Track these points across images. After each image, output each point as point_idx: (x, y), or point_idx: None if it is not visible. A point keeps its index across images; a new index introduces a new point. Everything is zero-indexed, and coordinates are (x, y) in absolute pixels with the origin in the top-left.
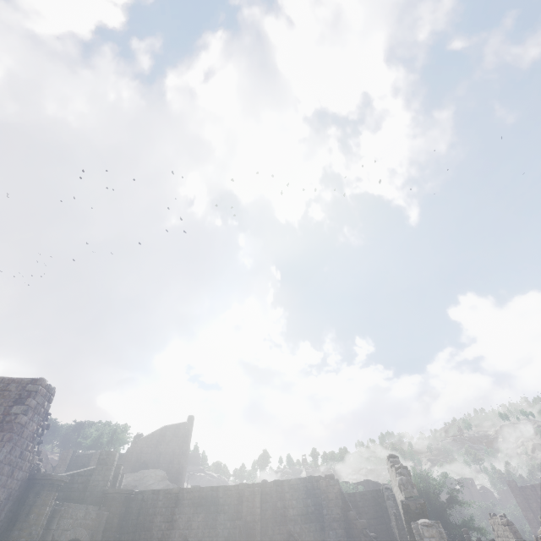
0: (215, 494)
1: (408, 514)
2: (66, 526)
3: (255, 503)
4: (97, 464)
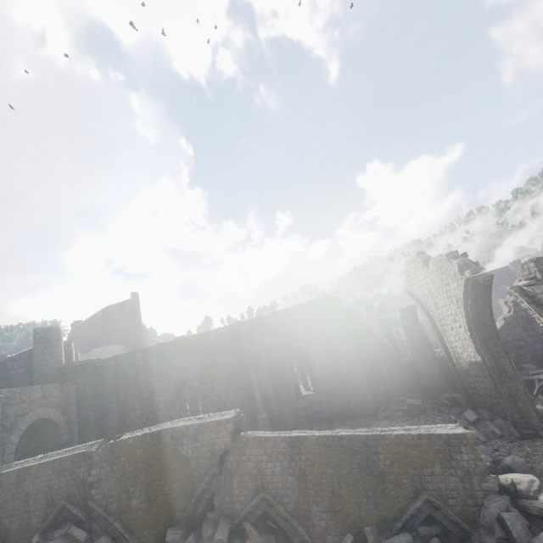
0: (205, 339)
1: (474, 290)
2: (19, 412)
3: (255, 336)
4: (35, 344)
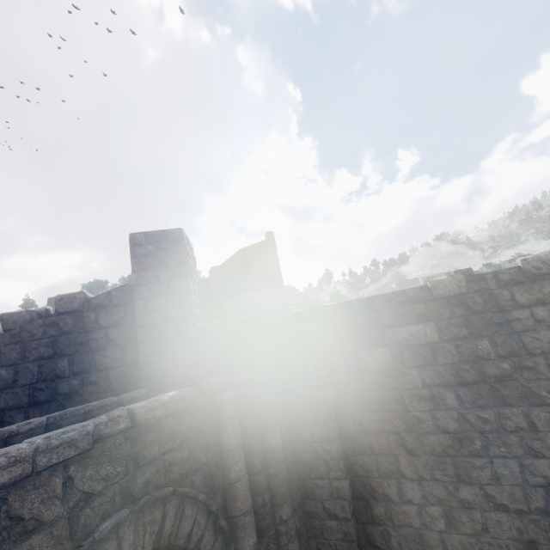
0: None
1: None
2: None
3: None
4: (134, 270)
